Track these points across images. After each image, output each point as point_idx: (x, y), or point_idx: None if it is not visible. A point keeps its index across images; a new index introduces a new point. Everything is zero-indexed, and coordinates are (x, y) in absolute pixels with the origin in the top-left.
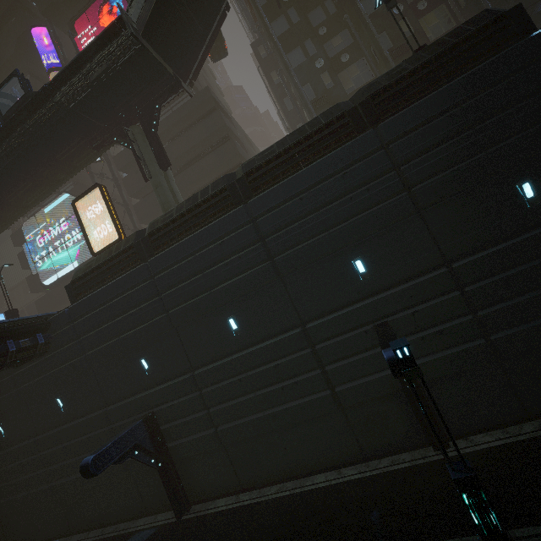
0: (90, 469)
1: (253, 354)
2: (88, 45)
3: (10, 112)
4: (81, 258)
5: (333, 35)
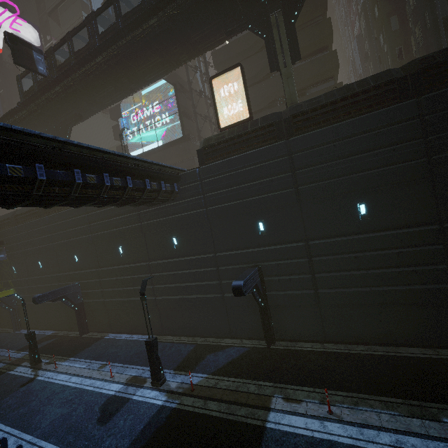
0: (242, 289)
1: (377, 238)
2: None
3: None
4: (166, 138)
5: None
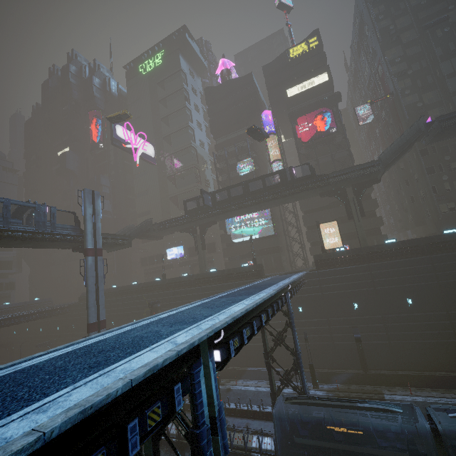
0: (360, 338)
1: (418, 316)
2: (358, 168)
3: (300, 179)
4: (261, 234)
5: (453, 162)
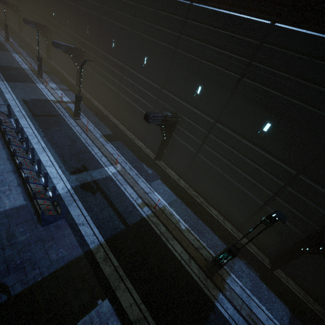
0: None
1: None
2: None
3: None
4: None
5: None
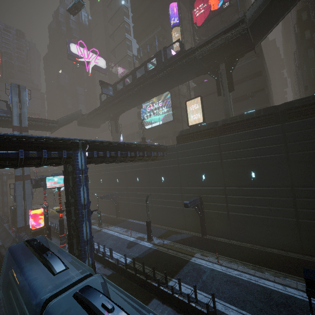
0: (188, 205)
1: (259, 190)
2: (220, 32)
3: (171, 58)
4: (164, 120)
5: None
